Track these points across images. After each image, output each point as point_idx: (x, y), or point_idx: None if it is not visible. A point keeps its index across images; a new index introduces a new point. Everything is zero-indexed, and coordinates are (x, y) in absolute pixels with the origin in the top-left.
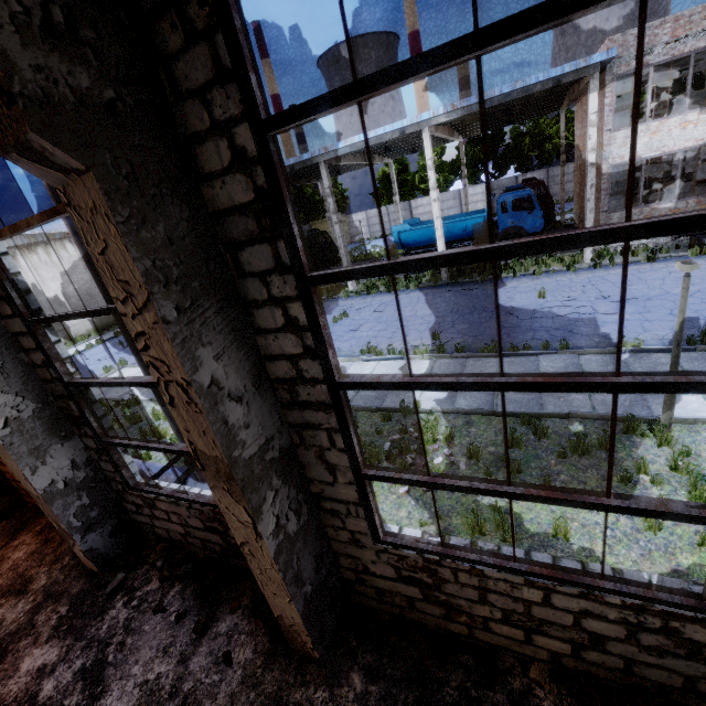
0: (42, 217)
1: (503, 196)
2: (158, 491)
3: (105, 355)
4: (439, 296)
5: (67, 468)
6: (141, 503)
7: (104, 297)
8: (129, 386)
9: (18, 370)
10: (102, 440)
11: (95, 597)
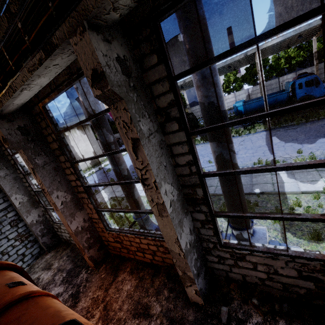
0: (275, 31)
1: (299, 80)
2: (252, 248)
3: (99, 178)
4: (275, 134)
5: (188, 233)
6: (228, 256)
7: (210, 120)
8: (284, 170)
9: (170, 168)
10: (212, 214)
11: (212, 324)
